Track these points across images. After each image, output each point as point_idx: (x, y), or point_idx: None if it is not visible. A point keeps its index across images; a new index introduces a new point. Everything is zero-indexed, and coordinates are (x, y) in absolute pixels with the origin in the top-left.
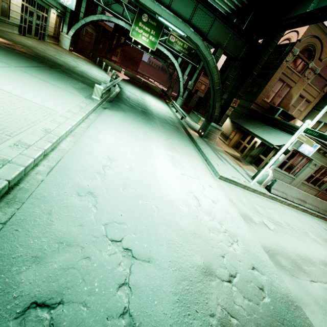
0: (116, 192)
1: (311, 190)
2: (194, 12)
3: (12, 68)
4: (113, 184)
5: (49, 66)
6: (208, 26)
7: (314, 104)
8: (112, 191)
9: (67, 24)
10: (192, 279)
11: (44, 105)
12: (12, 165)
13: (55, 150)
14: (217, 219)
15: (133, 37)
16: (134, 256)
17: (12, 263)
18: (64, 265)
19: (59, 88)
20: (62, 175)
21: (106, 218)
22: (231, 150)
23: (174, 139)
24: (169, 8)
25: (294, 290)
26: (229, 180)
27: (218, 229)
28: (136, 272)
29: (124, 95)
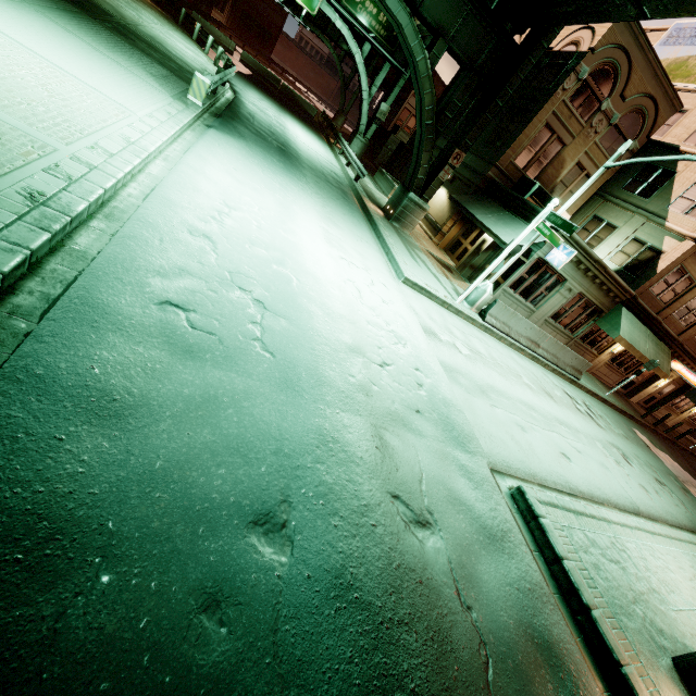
0: (240, 247)
1: (559, 336)
2: None
3: (28, 8)
4: (235, 236)
5: (89, 14)
6: None
7: (599, 186)
8: (235, 244)
9: None
10: (334, 348)
11: (110, 96)
12: (101, 173)
13: (145, 173)
14: (383, 318)
15: None
16: (266, 309)
17: (137, 268)
18: (189, 288)
19: (122, 68)
20: (164, 206)
21: (230, 267)
22: (441, 254)
23: (337, 209)
24: None
25: (463, 401)
26: (419, 287)
27: (382, 326)
28: (269, 320)
29: (244, 109)
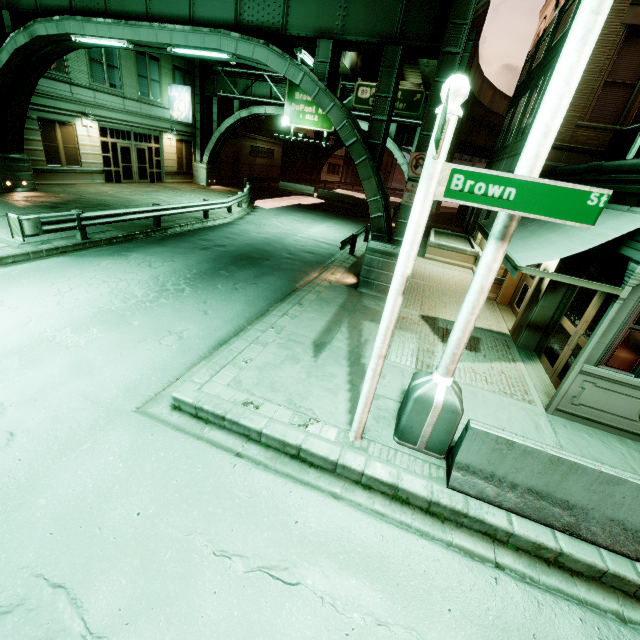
0: None
1: None
2: None
3: None
4: None
5: (61, 211)
6: (282, 7)
7: None
8: None
9: (200, 148)
10: None
11: None
12: None
13: None
14: None
15: (289, 123)
16: None
17: None
18: None
19: None
20: None
21: None
22: (485, 314)
23: (195, 298)
24: (194, 21)
25: None
26: (210, 414)
27: None
28: None
29: (216, 228)
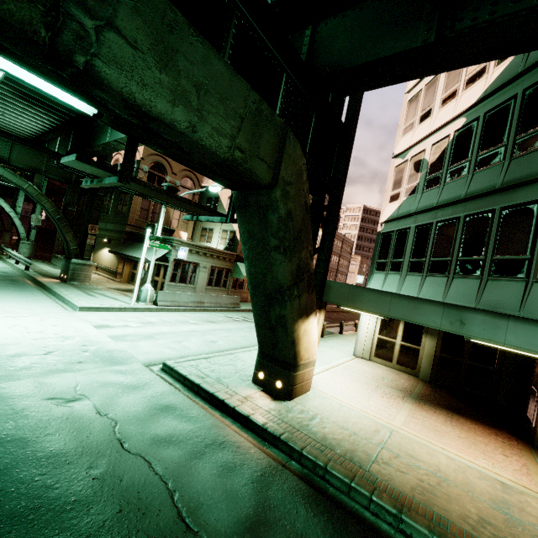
0: None
1: (221, 293)
2: None
3: None
4: None
5: None
6: (7, 151)
7: None
8: None
9: None
10: None
11: None
12: None
13: None
14: (52, 333)
15: None
16: None
17: None
18: None
19: None
20: None
21: None
22: (124, 285)
23: (3, 292)
24: None
25: (127, 346)
26: (95, 308)
27: (50, 337)
28: None
29: None
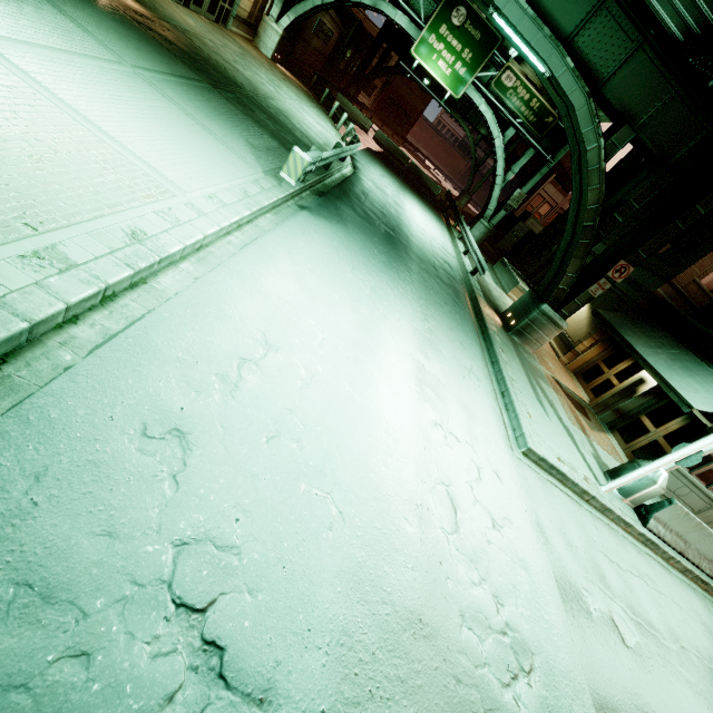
0: (247, 445)
1: None
2: (591, 18)
3: (124, 68)
4: (248, 417)
5: (212, 83)
6: (615, 63)
7: None
8: (239, 439)
9: (283, 0)
10: None
11: (160, 169)
12: None
13: (141, 289)
14: (492, 583)
15: (417, 56)
16: (223, 675)
17: None
18: None
19: (212, 137)
20: (124, 364)
21: (189, 524)
22: (571, 380)
23: (443, 321)
24: None
25: None
26: (548, 464)
27: (489, 618)
28: None
29: (359, 186)
